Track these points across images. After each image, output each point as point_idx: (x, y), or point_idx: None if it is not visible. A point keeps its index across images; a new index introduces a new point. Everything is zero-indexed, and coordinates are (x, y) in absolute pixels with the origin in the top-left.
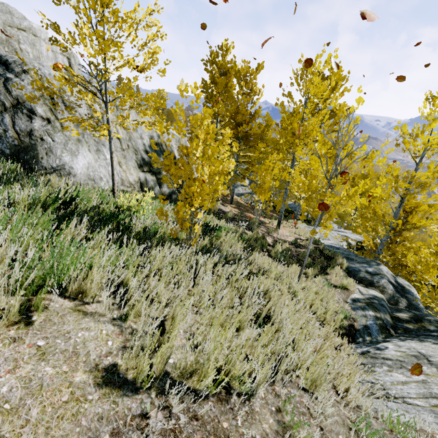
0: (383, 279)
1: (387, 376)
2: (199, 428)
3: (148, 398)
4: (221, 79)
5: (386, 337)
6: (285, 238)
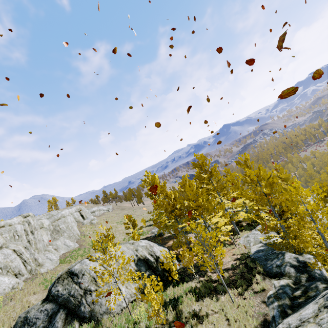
0: (286, 267)
1: None
2: None
3: None
4: None
5: (283, 319)
6: (226, 266)
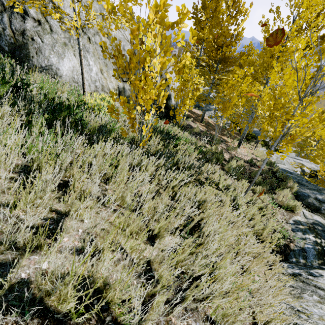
0: None
1: (315, 307)
2: None
3: None
4: (211, 2)
5: (322, 264)
6: (241, 157)
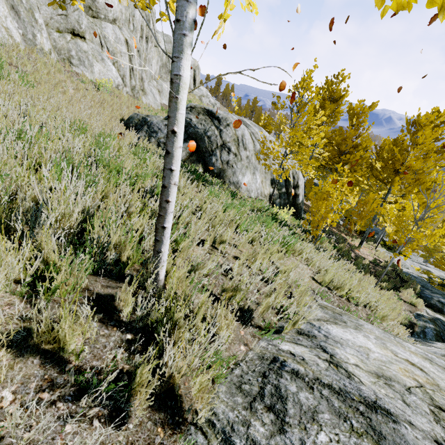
0: None
1: None
2: (342, 302)
3: (326, 289)
4: (330, 105)
5: (438, 341)
6: (365, 256)
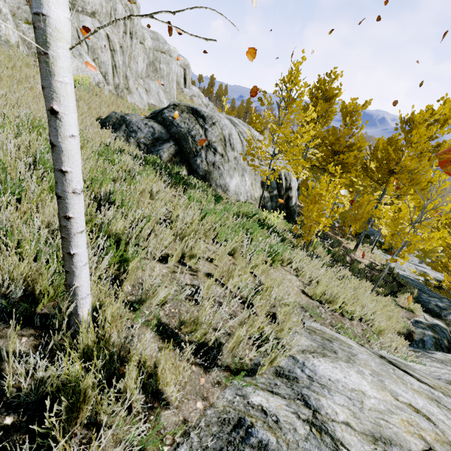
0: None
1: (428, 362)
2: (335, 318)
3: (317, 303)
4: (323, 104)
5: (437, 350)
6: (360, 260)
